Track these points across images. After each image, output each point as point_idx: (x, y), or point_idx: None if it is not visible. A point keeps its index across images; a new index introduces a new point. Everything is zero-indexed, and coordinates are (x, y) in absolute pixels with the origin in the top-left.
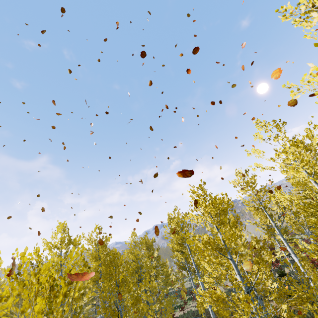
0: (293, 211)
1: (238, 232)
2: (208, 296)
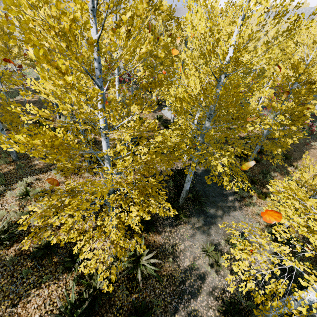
0: (201, 51)
1: (149, 46)
2: (39, 144)
